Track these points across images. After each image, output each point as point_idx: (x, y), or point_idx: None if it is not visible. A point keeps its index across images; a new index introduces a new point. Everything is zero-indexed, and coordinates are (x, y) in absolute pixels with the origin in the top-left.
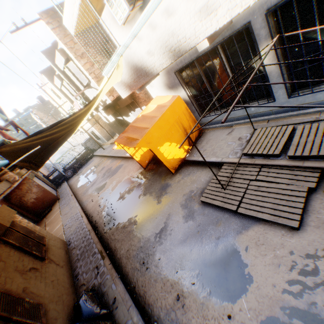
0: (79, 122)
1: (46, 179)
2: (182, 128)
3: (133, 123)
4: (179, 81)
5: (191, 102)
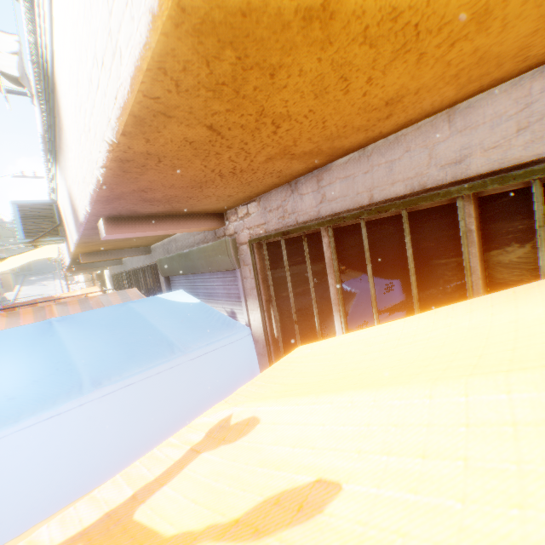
0: None
1: None
2: None
3: (43, 299)
4: (114, 284)
5: None
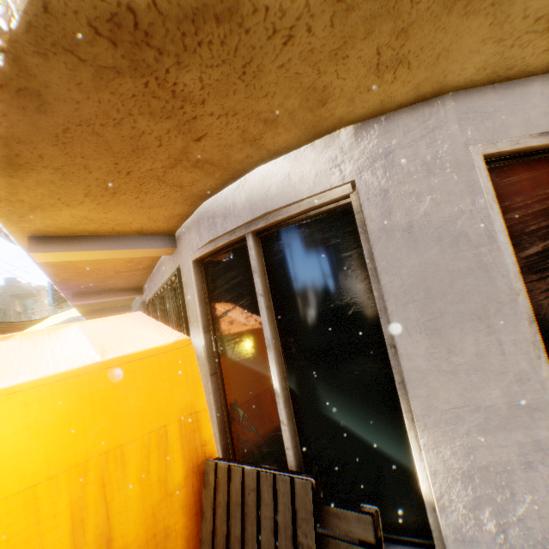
0: (26, 328)
1: None
2: None
3: None
4: None
5: None
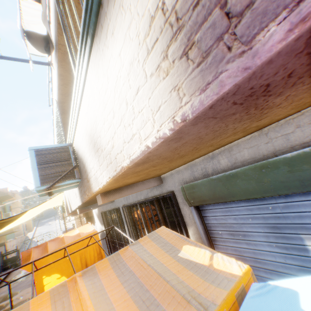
0: (1, 227)
1: (0, 256)
2: (84, 262)
3: (51, 240)
4: (103, 220)
5: (107, 239)
